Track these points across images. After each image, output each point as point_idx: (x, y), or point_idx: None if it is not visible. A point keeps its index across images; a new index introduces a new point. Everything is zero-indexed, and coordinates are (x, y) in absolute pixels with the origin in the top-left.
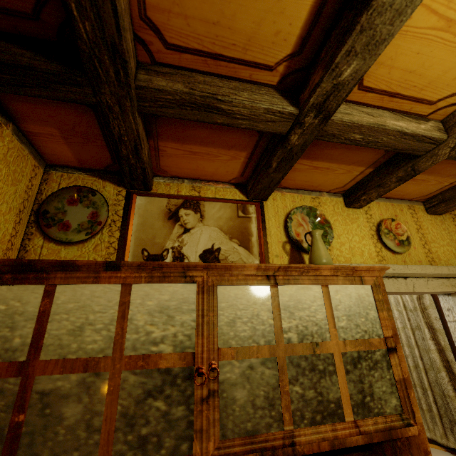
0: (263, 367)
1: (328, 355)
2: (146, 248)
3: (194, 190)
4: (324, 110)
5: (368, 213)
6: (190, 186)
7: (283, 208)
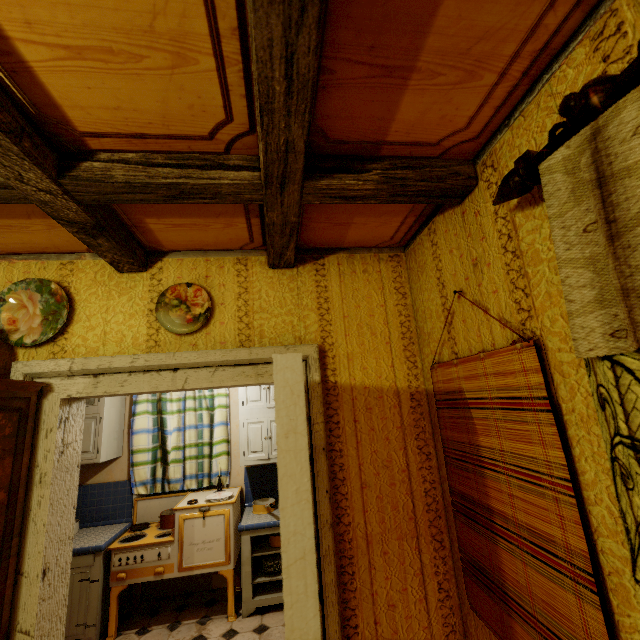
0: None
1: None
2: None
3: None
4: None
5: (155, 277)
6: None
7: (5, 284)
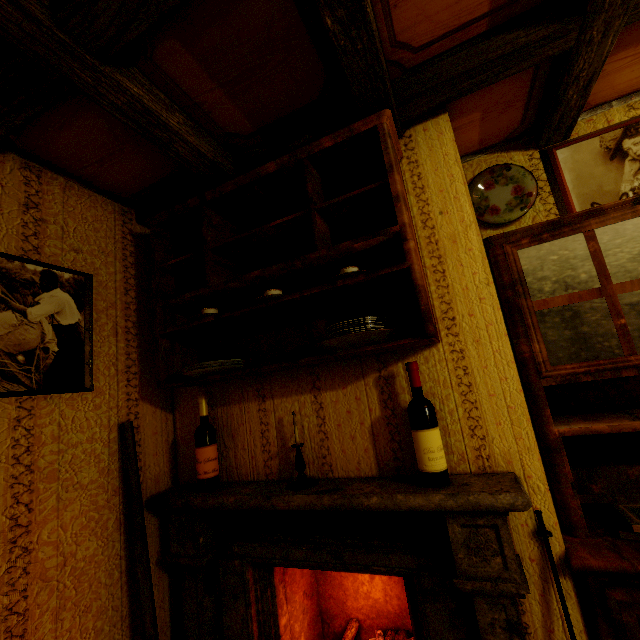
0: None
1: None
2: (595, 201)
3: (632, 110)
4: None
5: None
6: (624, 107)
7: None
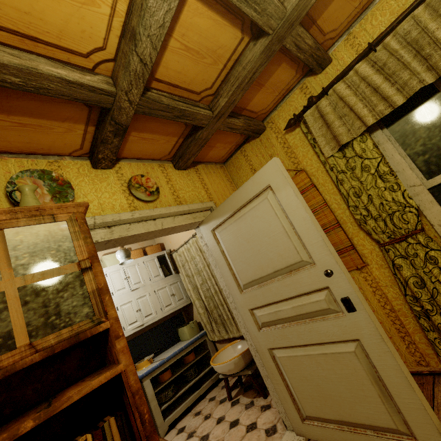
0: None
1: None
2: None
3: None
4: None
5: (119, 172)
6: None
7: (4, 174)
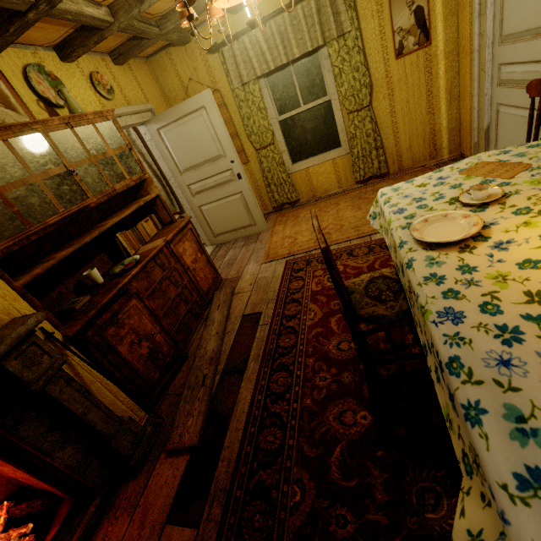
0: (90, 168)
1: (111, 157)
2: None
3: None
4: (52, 3)
5: (79, 67)
6: None
7: (15, 66)
